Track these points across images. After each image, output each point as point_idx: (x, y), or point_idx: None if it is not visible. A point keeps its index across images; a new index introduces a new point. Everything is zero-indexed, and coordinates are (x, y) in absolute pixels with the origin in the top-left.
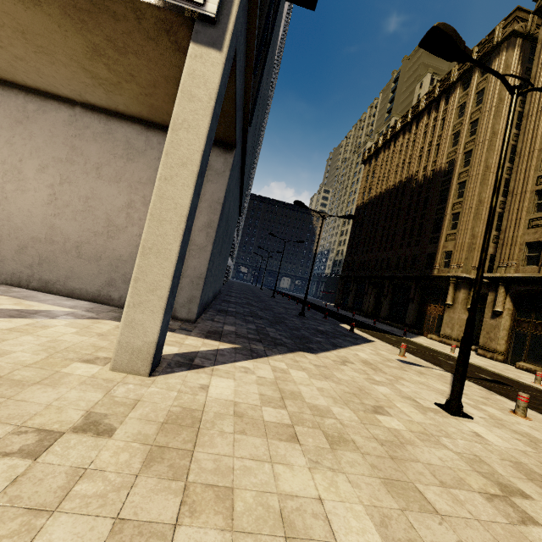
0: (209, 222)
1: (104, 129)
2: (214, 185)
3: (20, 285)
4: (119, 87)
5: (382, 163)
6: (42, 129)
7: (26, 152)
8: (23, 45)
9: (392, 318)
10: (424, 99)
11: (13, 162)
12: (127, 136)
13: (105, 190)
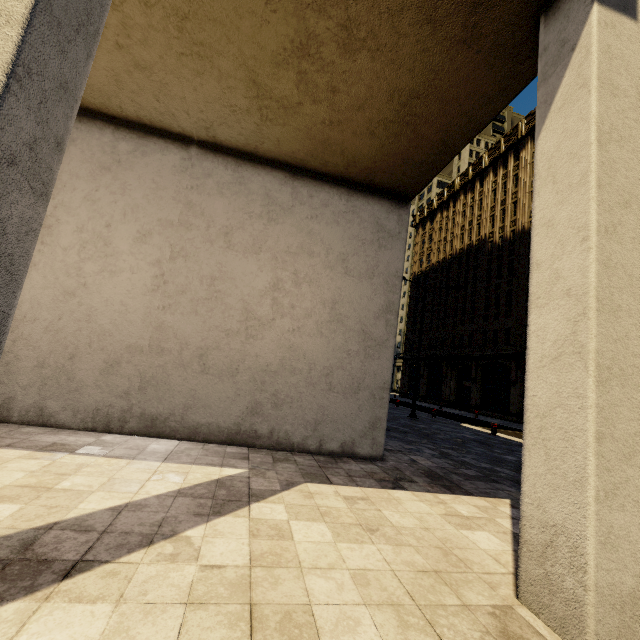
0: (387, 304)
1: (233, 178)
2: (389, 252)
3: (109, 429)
4: (292, 112)
5: (440, 225)
6: (141, 178)
7: (117, 212)
8: (166, 41)
9: (487, 406)
10: (487, 155)
11: (96, 228)
12: (266, 187)
13: (239, 266)
